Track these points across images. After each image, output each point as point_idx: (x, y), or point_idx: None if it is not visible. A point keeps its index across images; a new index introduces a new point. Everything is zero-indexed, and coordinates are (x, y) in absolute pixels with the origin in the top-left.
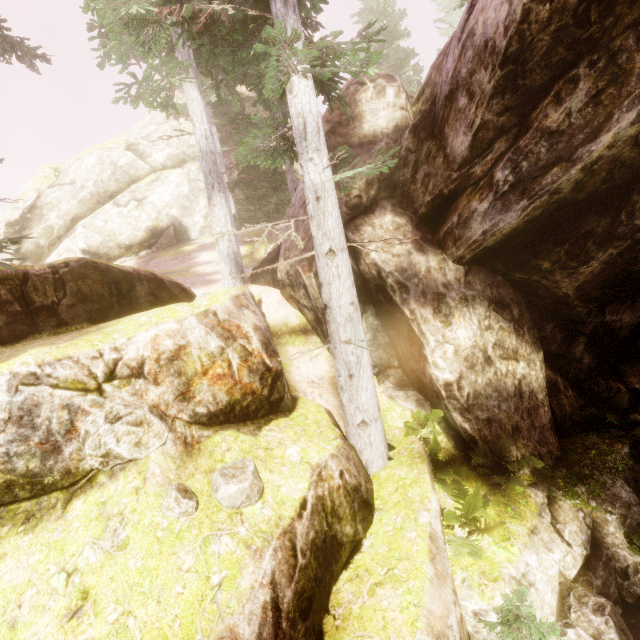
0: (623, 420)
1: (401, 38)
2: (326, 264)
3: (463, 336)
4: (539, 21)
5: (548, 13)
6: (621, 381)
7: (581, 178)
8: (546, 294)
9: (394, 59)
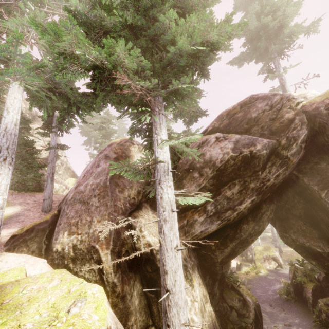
0: (237, 327)
1: (113, 125)
2: (174, 256)
3: (198, 293)
4: (230, 164)
5: (233, 163)
6: (226, 302)
7: (235, 216)
8: (210, 261)
9: (109, 130)
